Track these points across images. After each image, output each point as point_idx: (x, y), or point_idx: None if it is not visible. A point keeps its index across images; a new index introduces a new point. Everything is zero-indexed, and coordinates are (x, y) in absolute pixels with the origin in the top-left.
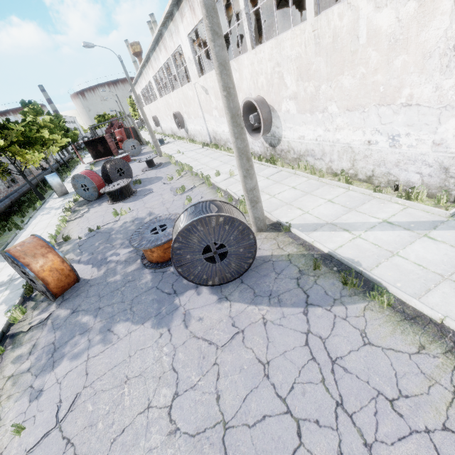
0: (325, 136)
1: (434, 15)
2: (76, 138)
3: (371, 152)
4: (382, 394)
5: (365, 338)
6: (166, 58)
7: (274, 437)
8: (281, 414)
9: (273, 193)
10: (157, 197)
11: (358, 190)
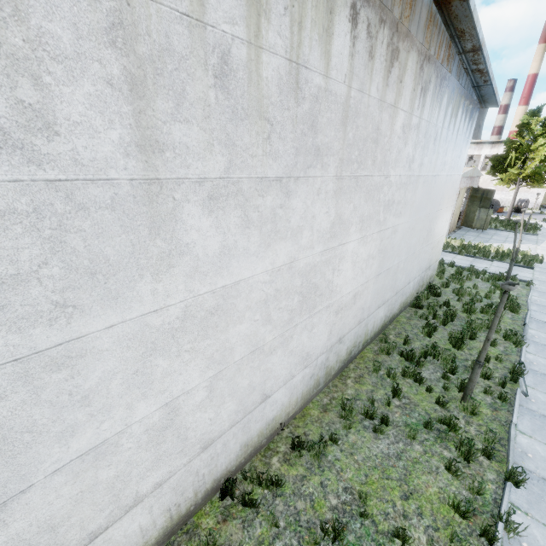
0: (505, 198)
1: None
2: None
3: None
4: None
5: None
6: None
7: None
8: None
9: None
10: None
11: None
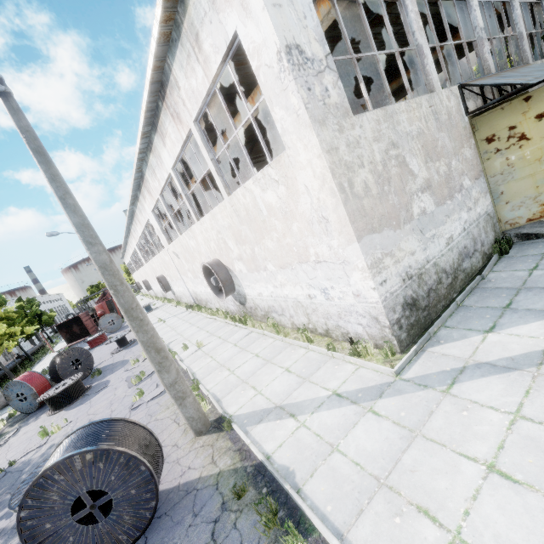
0: (277, 292)
1: (299, 194)
2: (51, 321)
3: (316, 305)
4: None
5: None
6: (142, 229)
7: None
8: None
9: (233, 367)
10: (108, 395)
11: (316, 350)
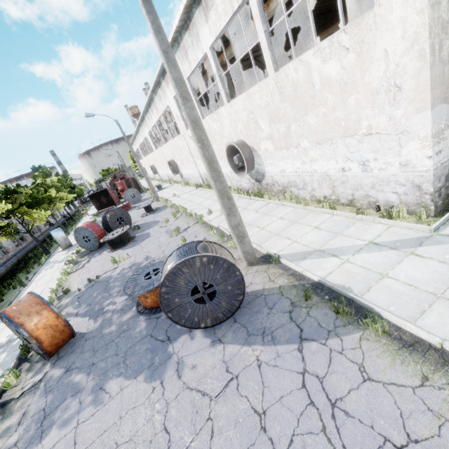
0: (303, 168)
1: (372, 61)
2: (82, 193)
3: (347, 178)
4: (389, 440)
5: (363, 372)
6: (158, 117)
7: None
8: None
9: (262, 226)
10: (154, 241)
11: (342, 215)
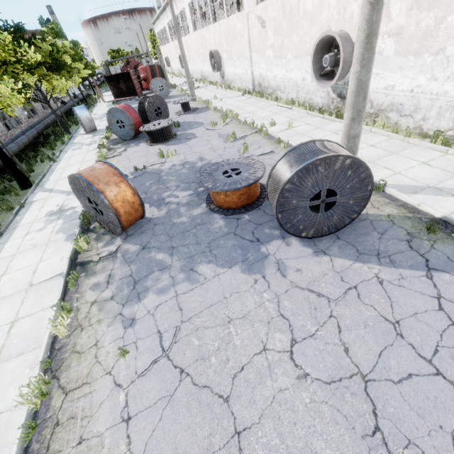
0: (428, 87)
1: None
2: (94, 73)
3: None
4: None
5: None
6: None
7: (429, 396)
8: (430, 375)
9: None
10: (204, 143)
11: None
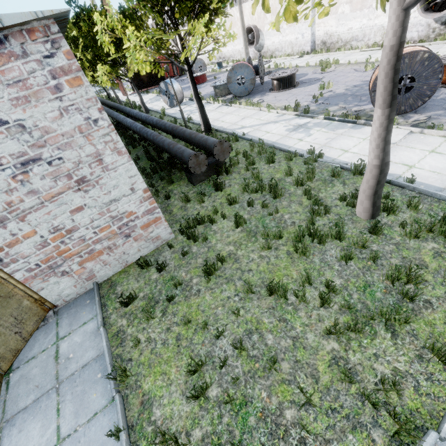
0: None
1: None
2: None
3: None
4: None
5: None
6: None
7: None
8: None
9: None
10: (342, 77)
11: None
